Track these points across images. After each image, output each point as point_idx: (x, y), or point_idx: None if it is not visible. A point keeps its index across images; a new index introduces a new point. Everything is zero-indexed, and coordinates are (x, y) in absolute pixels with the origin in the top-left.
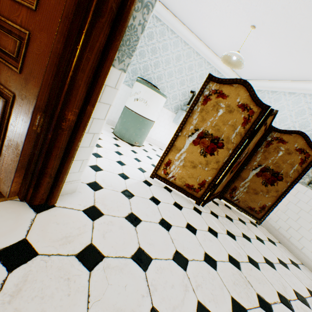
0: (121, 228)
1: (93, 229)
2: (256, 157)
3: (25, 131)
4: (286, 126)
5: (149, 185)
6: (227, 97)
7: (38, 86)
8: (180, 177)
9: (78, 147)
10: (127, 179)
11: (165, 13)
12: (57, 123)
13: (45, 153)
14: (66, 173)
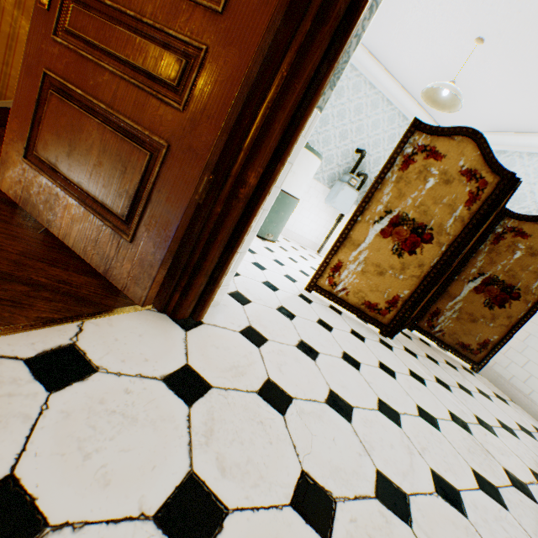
0: (297, 361)
1: (263, 359)
2: (476, 260)
3: (184, 202)
4: (523, 209)
5: (309, 303)
6: (443, 157)
7: (216, 130)
8: (356, 290)
9: (249, 229)
10: (277, 290)
11: None
12: (233, 189)
13: (206, 237)
14: (226, 270)
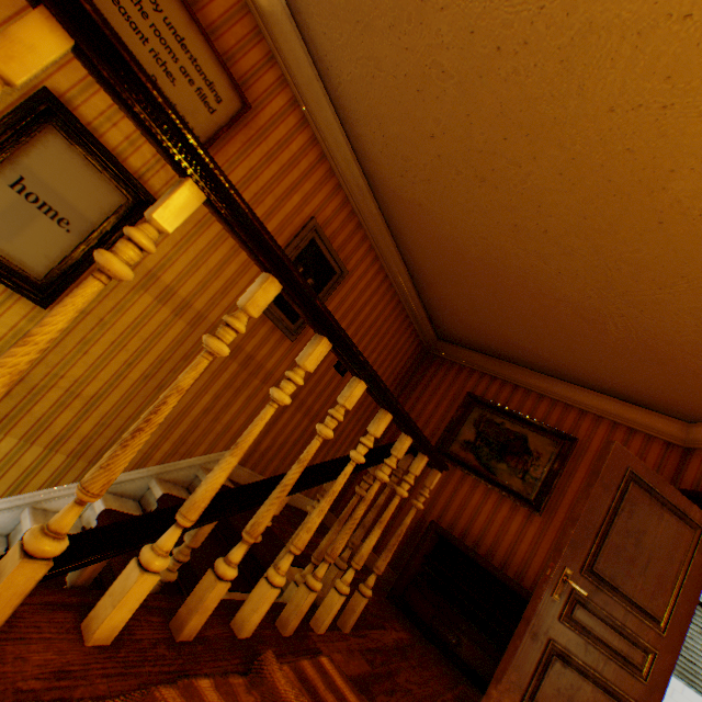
0: None
1: None
2: None
3: None
4: None
5: None
6: None
7: (661, 695)
8: None
9: None
10: None
11: None
12: None
13: None
14: None
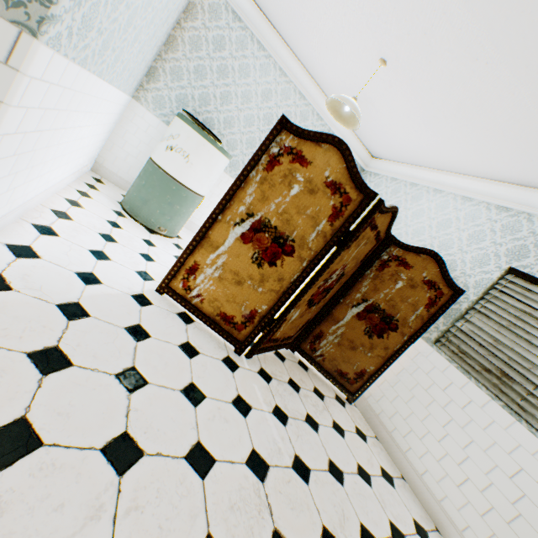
0: None
1: None
2: (362, 285)
3: None
4: (421, 242)
5: (143, 305)
6: (309, 164)
7: None
8: (212, 298)
9: None
10: (96, 284)
11: (251, 10)
12: None
13: None
14: None
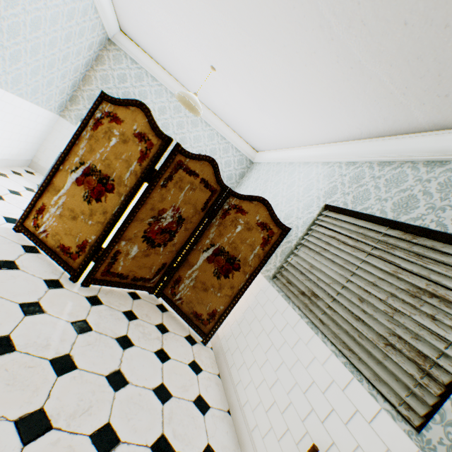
0: None
1: None
2: (210, 232)
3: None
4: (276, 202)
5: None
6: (123, 122)
7: None
8: (55, 233)
9: None
10: None
11: (143, 56)
12: None
13: None
14: None
